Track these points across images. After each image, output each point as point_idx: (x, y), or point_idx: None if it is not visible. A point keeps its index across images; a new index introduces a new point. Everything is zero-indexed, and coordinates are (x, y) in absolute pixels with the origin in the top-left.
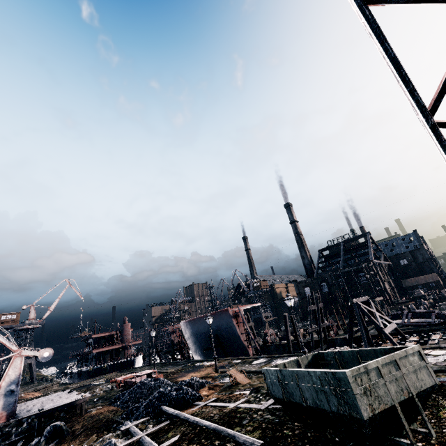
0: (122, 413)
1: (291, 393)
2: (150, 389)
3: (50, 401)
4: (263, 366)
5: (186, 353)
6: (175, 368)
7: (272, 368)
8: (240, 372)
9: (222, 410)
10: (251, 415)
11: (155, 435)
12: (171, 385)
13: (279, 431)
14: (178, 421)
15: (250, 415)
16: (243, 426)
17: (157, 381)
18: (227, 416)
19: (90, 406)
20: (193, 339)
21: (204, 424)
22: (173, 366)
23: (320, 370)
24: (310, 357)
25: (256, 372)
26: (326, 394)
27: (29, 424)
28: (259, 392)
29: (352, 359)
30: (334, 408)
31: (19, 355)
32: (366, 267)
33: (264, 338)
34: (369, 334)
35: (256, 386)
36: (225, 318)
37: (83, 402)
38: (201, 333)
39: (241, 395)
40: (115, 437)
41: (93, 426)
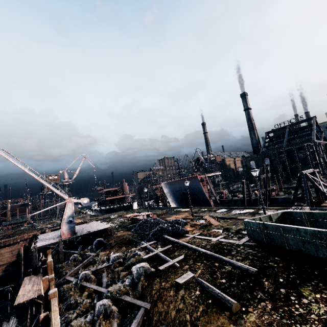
0: (137, 236)
1: (273, 239)
2: (151, 224)
3: (92, 227)
4: (225, 214)
5: (165, 202)
6: (161, 211)
7: (254, 221)
8: (212, 218)
9: (210, 242)
10: (236, 249)
11: (165, 253)
12: (164, 222)
13: (265, 263)
14: (179, 246)
15: (235, 248)
16: (233, 255)
17: (155, 220)
18: (216, 247)
19: (115, 230)
20: (170, 194)
21: (201, 250)
22: (159, 210)
23: (312, 229)
24: (279, 214)
25: (221, 218)
26: (315, 245)
27: (82, 237)
28: (229, 231)
29: (323, 218)
30: (323, 255)
31: (70, 202)
32: (308, 146)
33: (220, 195)
34: (311, 197)
35: (226, 227)
36: (194, 182)
37: (112, 228)
38: (176, 191)
39: (216, 232)
40: (138, 250)
41: (121, 242)
